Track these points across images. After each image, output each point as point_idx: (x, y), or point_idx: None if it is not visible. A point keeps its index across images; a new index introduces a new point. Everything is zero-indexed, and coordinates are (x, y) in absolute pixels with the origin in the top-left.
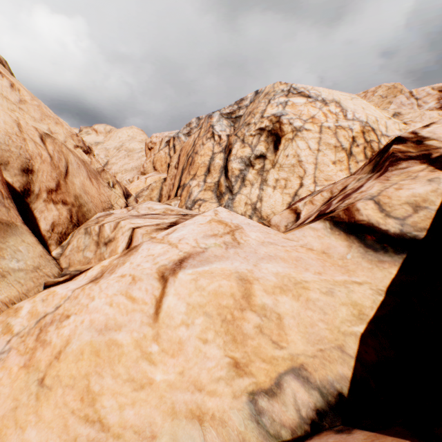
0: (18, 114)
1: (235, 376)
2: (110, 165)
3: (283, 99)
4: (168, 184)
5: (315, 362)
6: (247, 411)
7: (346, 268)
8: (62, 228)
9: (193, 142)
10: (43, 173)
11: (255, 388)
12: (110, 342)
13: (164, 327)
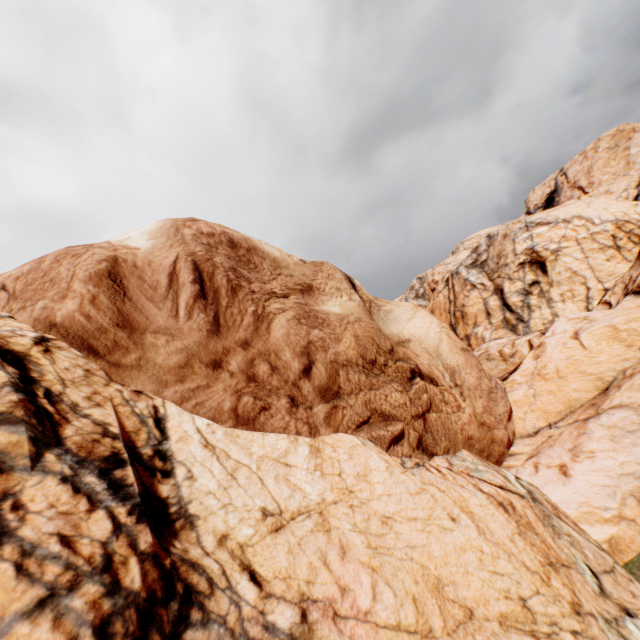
0: None
1: (629, 348)
2: None
3: (525, 234)
4: None
5: None
6: None
7: None
8: None
9: (446, 300)
10: None
11: (639, 347)
12: (574, 360)
13: (590, 349)
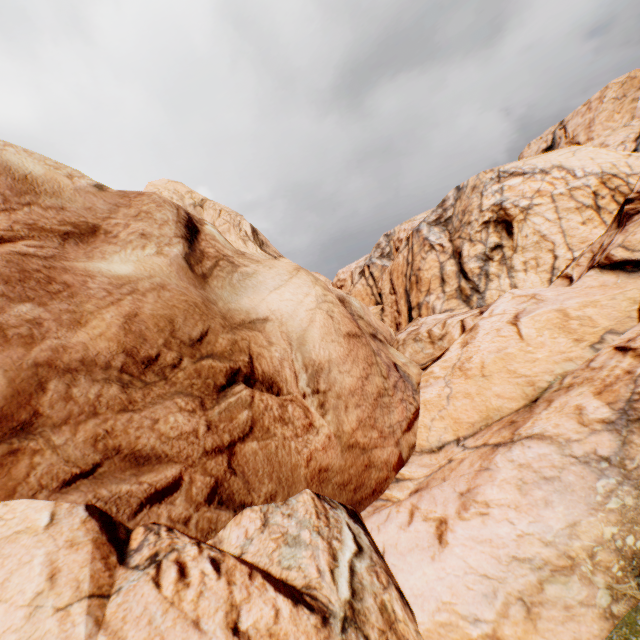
0: None
1: (578, 343)
2: None
3: (496, 186)
4: (389, 313)
5: (617, 326)
6: (591, 351)
7: (619, 287)
8: None
9: (404, 261)
10: None
11: (591, 343)
12: (505, 354)
13: (529, 340)
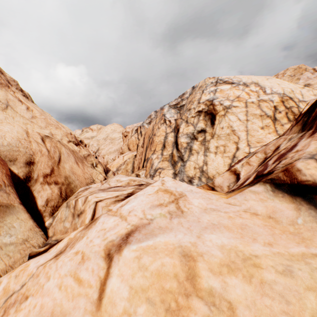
0: (29, 125)
1: None
2: (100, 150)
3: (213, 88)
4: (138, 158)
5: None
6: None
7: (300, 235)
8: (54, 202)
9: (152, 128)
10: (42, 163)
11: None
12: None
13: (106, 316)
